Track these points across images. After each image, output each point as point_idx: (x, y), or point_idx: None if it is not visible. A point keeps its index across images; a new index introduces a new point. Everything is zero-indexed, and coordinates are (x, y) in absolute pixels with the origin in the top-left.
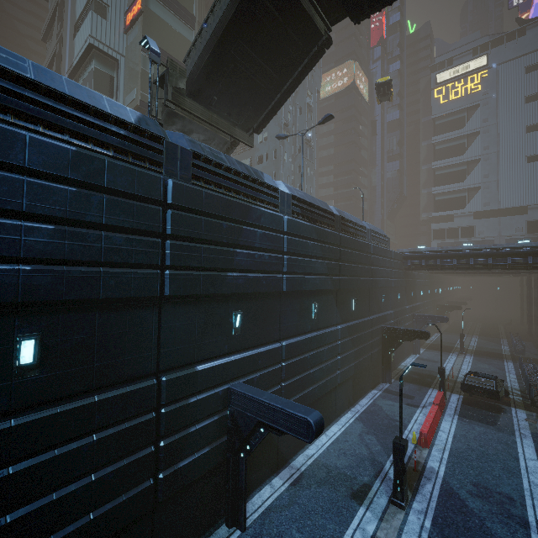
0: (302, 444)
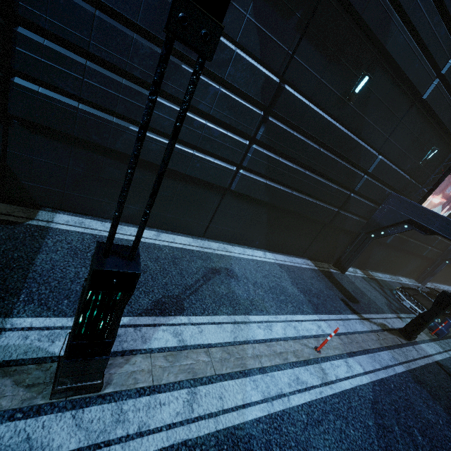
0: (436, 280)
